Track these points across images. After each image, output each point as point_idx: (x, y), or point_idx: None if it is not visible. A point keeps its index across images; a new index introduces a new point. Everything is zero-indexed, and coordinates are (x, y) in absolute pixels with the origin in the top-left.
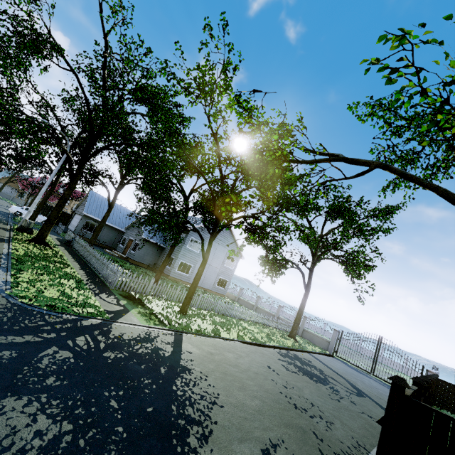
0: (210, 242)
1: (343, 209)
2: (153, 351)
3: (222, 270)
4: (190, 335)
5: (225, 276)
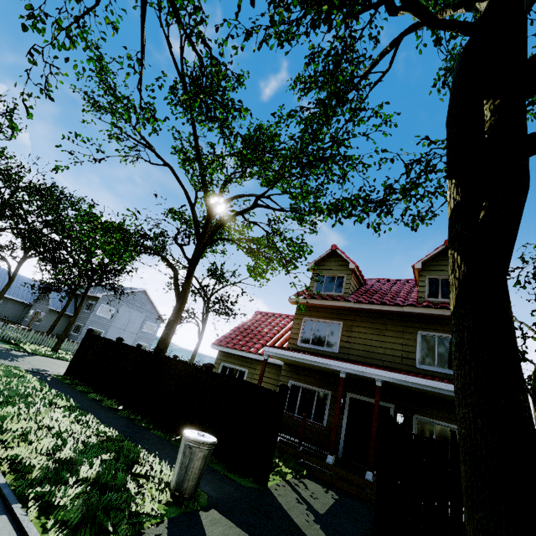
0: (81, 300)
1: (216, 272)
2: (4, 352)
3: (140, 335)
4: (49, 358)
5: (144, 340)
